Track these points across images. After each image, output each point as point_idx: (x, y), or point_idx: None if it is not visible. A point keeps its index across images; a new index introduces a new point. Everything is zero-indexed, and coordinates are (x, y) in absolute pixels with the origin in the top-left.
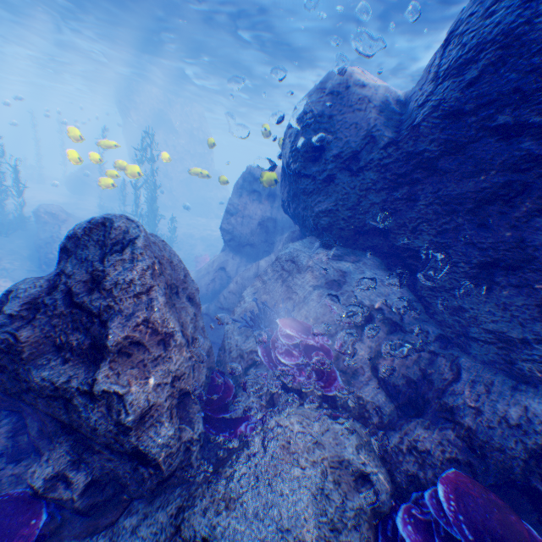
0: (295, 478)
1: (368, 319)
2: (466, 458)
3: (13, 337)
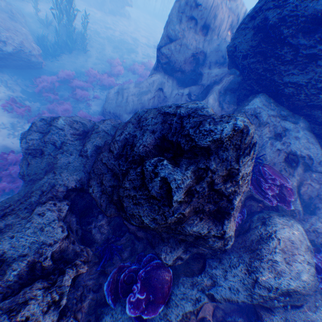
0: (302, 261)
1: (297, 163)
2: None
3: (182, 215)
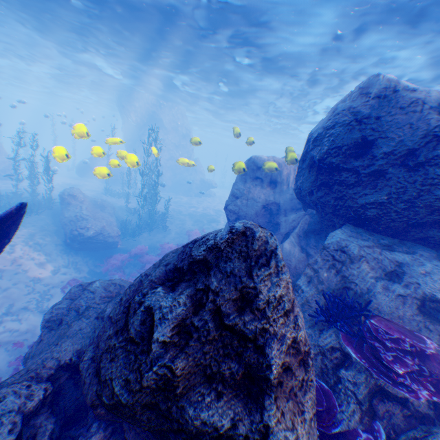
0: None
1: None
2: None
3: (169, 371)
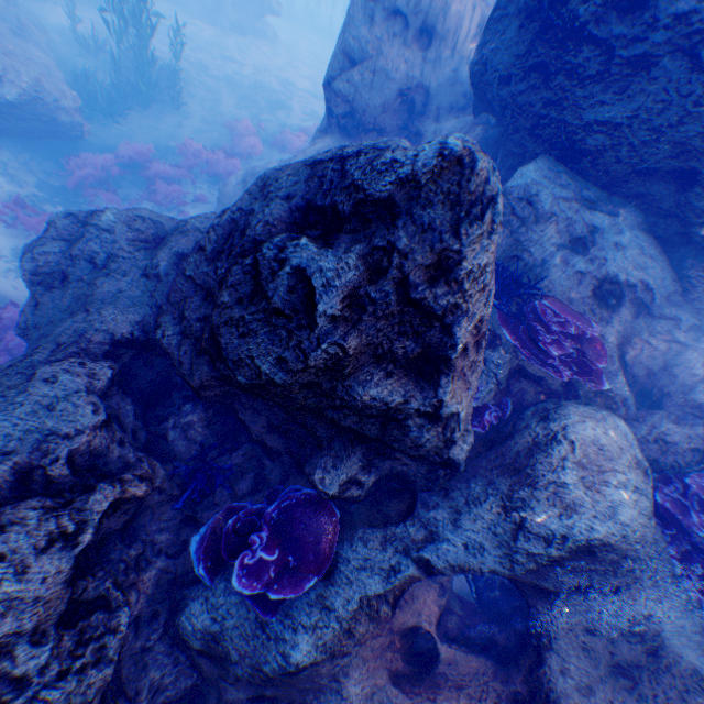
0: (621, 483)
1: (619, 300)
2: (703, 448)
3: (340, 350)
